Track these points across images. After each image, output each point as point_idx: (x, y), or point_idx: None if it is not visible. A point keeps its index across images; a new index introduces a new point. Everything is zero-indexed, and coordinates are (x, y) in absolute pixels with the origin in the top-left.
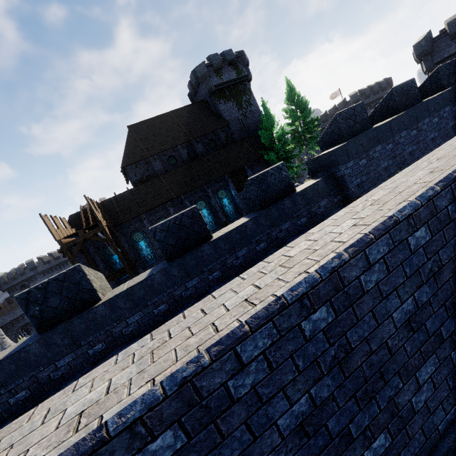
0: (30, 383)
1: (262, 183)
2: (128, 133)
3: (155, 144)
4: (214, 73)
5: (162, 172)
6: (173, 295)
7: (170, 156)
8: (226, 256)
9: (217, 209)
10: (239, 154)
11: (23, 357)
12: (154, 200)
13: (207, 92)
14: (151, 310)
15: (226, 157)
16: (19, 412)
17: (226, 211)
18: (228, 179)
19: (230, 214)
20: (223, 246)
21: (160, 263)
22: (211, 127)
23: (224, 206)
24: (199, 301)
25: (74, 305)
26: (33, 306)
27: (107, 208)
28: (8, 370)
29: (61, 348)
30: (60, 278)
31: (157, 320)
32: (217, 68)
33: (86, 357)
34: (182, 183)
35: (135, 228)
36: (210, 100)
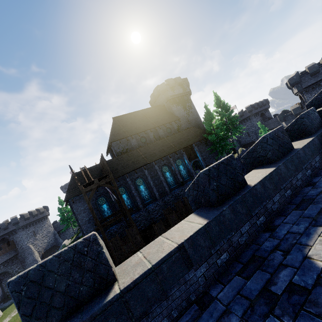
0: (227, 246)
1: (308, 117)
2: (113, 121)
3: (132, 128)
4: (170, 88)
5: (136, 147)
6: (292, 183)
7: (142, 136)
8: (310, 159)
9: (176, 172)
10: (188, 136)
11: (222, 220)
12: (134, 164)
13: (165, 100)
14: (283, 193)
15: (180, 138)
16: (230, 272)
17: (181, 174)
18: (183, 152)
19: (184, 176)
20: (308, 152)
21: (257, 167)
22: (168, 120)
23: (180, 170)
24: (316, 186)
25: (234, 185)
26: (212, 182)
27: (100, 169)
28: (214, 231)
29: (242, 216)
30: (224, 162)
31: (288, 202)
32: (172, 86)
33: (256, 227)
34: (153, 153)
35: (120, 184)
36: (166, 104)
